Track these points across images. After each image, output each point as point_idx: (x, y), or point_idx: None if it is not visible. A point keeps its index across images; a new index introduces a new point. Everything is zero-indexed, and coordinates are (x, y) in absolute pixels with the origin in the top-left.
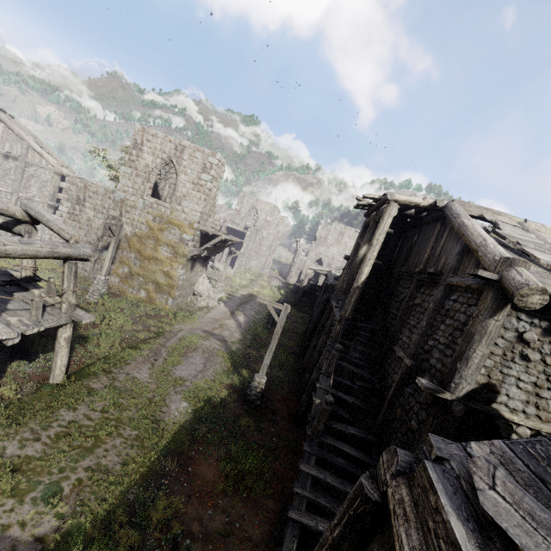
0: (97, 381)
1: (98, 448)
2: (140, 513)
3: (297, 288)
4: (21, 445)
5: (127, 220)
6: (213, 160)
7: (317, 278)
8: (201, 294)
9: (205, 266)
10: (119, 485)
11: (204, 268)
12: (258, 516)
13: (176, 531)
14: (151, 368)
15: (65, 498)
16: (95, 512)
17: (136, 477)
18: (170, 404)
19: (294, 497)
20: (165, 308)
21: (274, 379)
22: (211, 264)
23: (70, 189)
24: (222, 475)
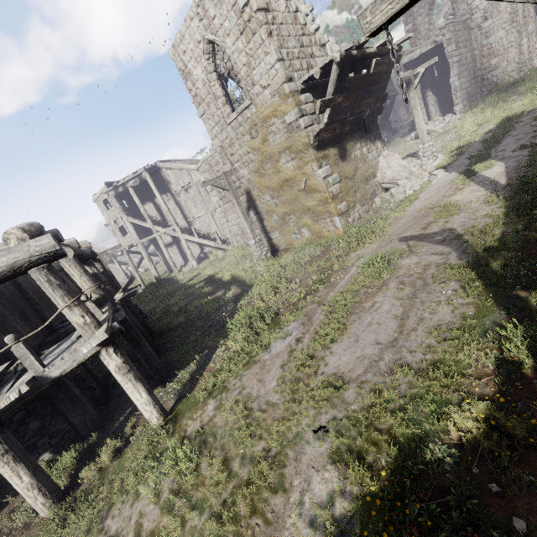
0: (193, 418)
1: None
2: None
3: None
4: None
5: (238, 164)
6: None
7: None
8: (394, 183)
9: (376, 139)
10: None
11: (376, 143)
12: None
13: None
14: (283, 362)
15: None
16: None
17: None
18: (285, 482)
19: None
20: (338, 235)
21: None
22: (413, 135)
23: (207, 179)
24: None
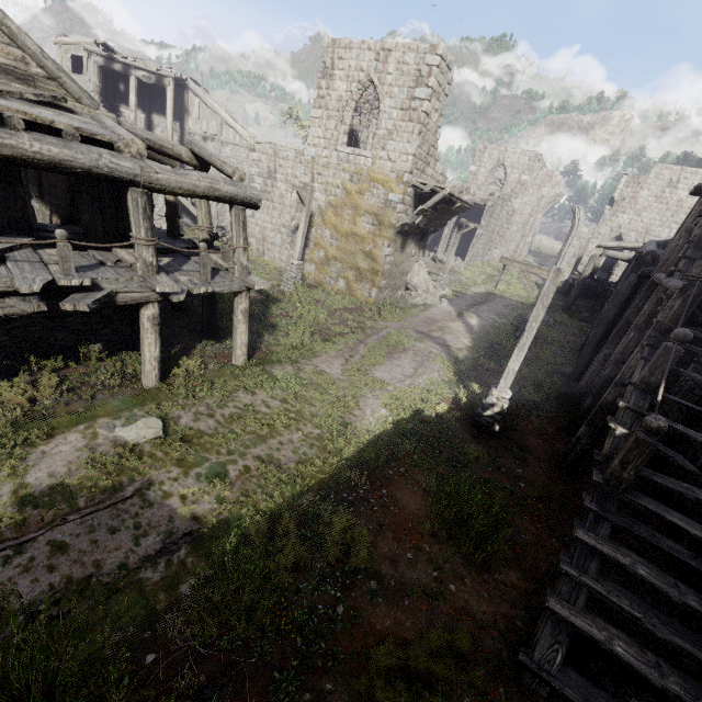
0: (280, 369)
1: (272, 439)
2: (313, 526)
3: (569, 288)
4: (195, 418)
5: (320, 186)
6: (433, 59)
7: (608, 272)
8: (415, 288)
9: (421, 248)
10: (289, 484)
11: (420, 251)
12: (488, 587)
13: (357, 564)
14: (344, 364)
15: (228, 483)
16: (258, 508)
17: (311, 481)
18: (363, 407)
19: (559, 578)
20: (368, 302)
21: (524, 403)
22: (432, 255)
23: (260, 161)
24: (432, 512)
